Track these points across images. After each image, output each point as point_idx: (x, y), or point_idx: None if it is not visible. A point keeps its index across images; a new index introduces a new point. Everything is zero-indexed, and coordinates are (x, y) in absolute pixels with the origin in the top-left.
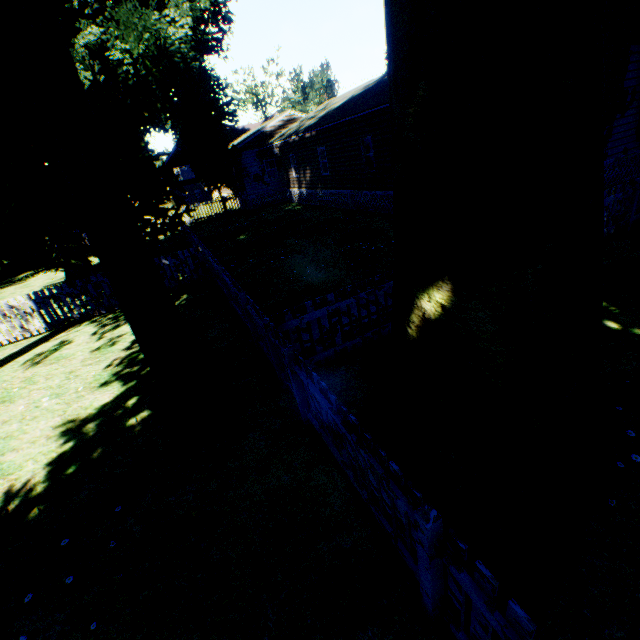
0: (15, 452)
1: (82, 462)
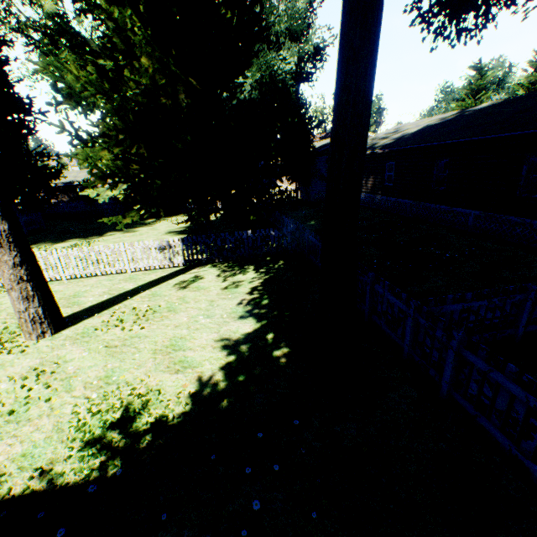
0: (192, 351)
1: (247, 374)
